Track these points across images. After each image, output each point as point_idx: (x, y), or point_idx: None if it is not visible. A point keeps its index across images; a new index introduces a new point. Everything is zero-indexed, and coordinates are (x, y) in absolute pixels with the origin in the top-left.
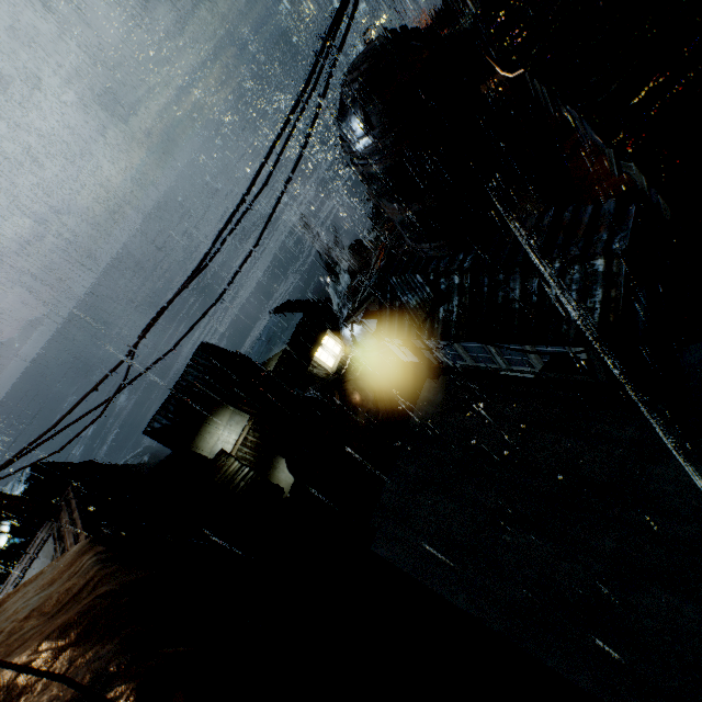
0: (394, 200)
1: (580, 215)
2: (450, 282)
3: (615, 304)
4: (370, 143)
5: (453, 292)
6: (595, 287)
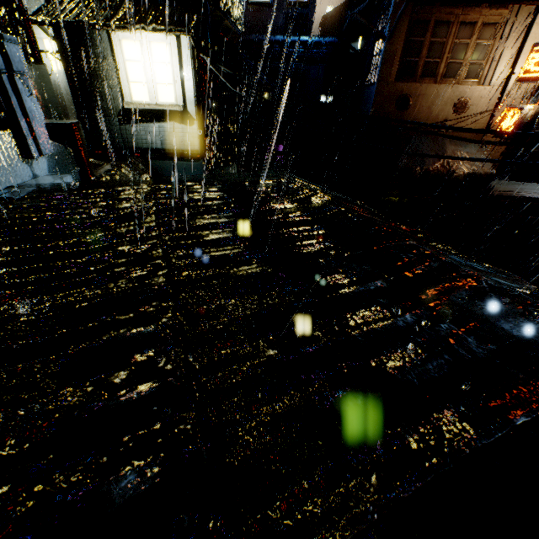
0: None
1: None
2: None
3: None
4: None
5: None
6: None
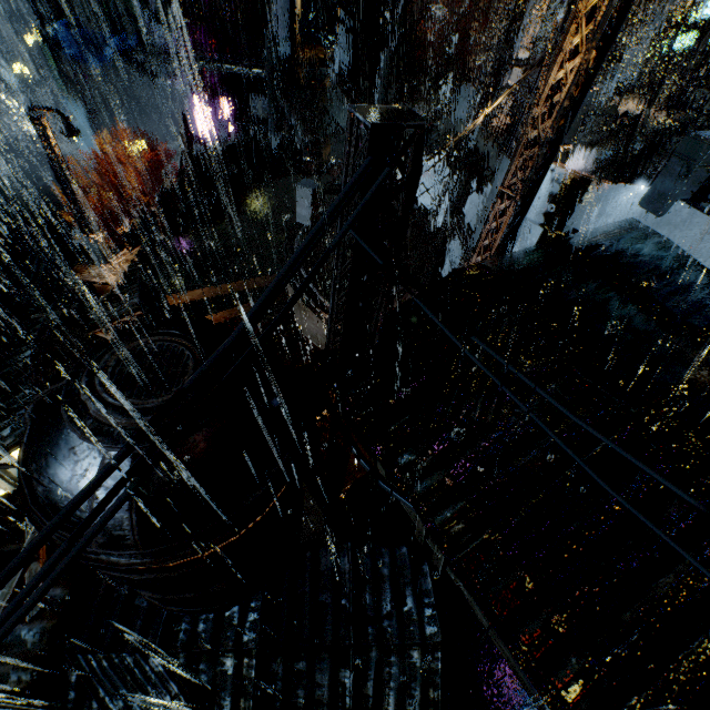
0: (146, 589)
1: (379, 562)
2: (218, 668)
3: (435, 708)
4: (136, 557)
5: (224, 688)
6: (414, 685)
